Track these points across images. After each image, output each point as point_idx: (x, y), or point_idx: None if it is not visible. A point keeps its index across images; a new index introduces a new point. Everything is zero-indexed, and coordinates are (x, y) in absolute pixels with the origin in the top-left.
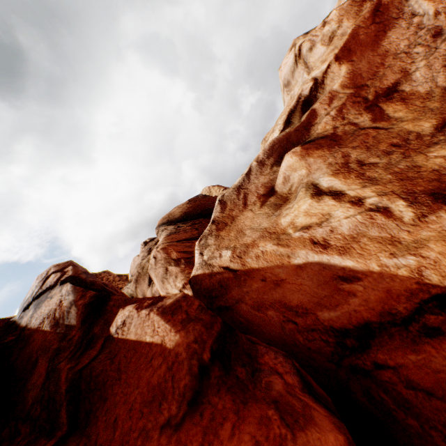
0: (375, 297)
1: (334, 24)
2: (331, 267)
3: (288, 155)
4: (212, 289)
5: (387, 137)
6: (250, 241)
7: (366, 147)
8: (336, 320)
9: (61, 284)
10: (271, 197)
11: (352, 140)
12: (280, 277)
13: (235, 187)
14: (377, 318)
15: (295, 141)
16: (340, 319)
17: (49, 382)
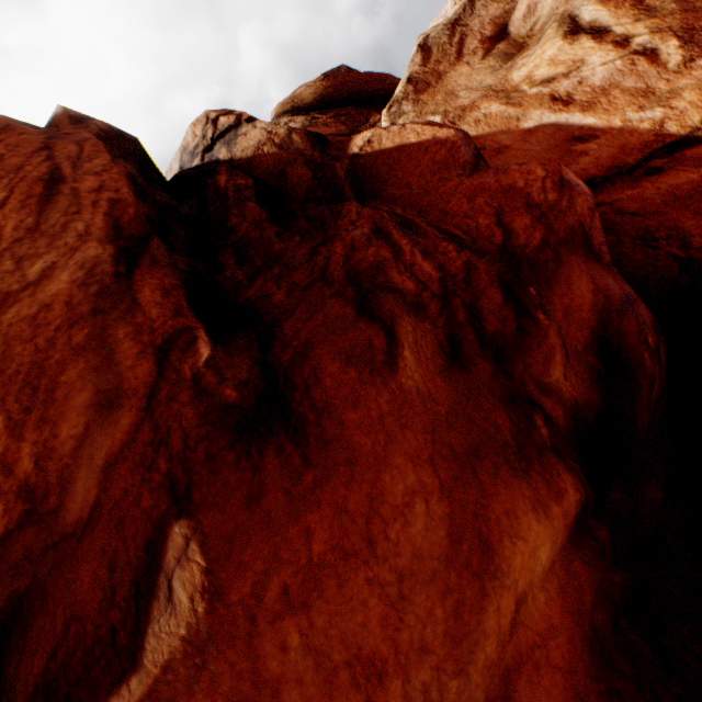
0: (607, 155)
1: None
2: (567, 129)
3: None
4: None
5: None
6: (468, 103)
7: None
8: None
9: (249, 123)
10: (500, 43)
11: None
12: (503, 145)
13: (448, 24)
14: (603, 173)
15: None
16: None
17: (322, 174)
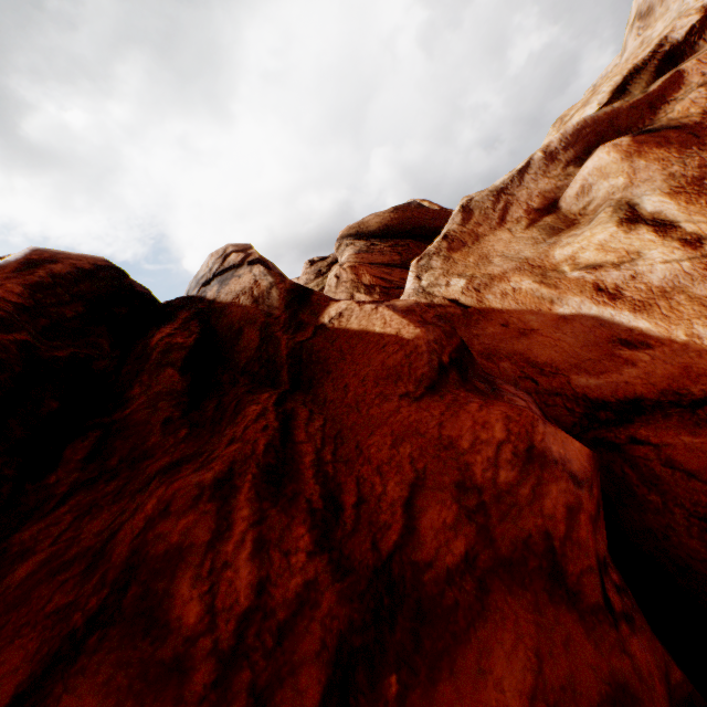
0: (662, 372)
1: None
2: (612, 326)
3: (603, 149)
4: None
5: None
6: (498, 272)
7: None
8: (594, 390)
9: (249, 265)
10: (548, 216)
11: None
12: (530, 326)
13: (494, 190)
14: (655, 395)
15: (623, 128)
16: (600, 389)
17: (267, 346)
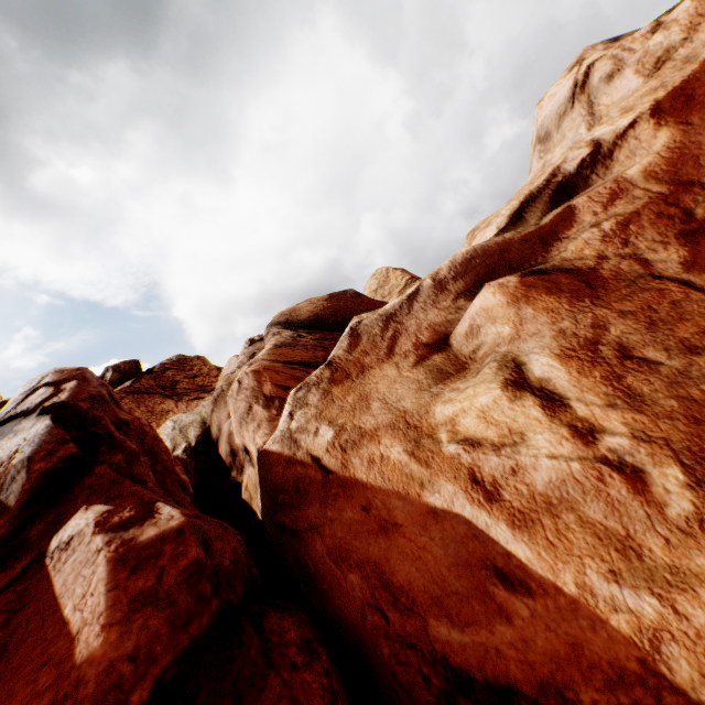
0: (545, 645)
1: (677, 30)
2: (487, 542)
3: (489, 288)
4: (282, 489)
5: (704, 313)
6: (370, 426)
7: (650, 320)
8: (457, 650)
9: (40, 414)
10: (438, 353)
11: (627, 296)
12: (394, 517)
13: (384, 314)
14: (533, 689)
15: (515, 262)
16: (465, 652)
17: None
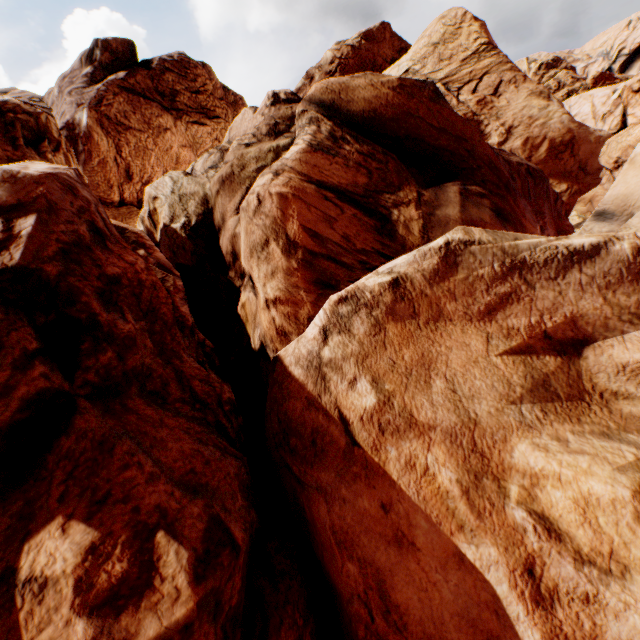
0: None
1: None
2: (507, 628)
3: None
4: (297, 431)
5: None
6: (425, 421)
7: None
8: None
9: None
10: (556, 358)
11: None
12: (413, 536)
13: (511, 254)
14: None
15: None
16: None
17: None
